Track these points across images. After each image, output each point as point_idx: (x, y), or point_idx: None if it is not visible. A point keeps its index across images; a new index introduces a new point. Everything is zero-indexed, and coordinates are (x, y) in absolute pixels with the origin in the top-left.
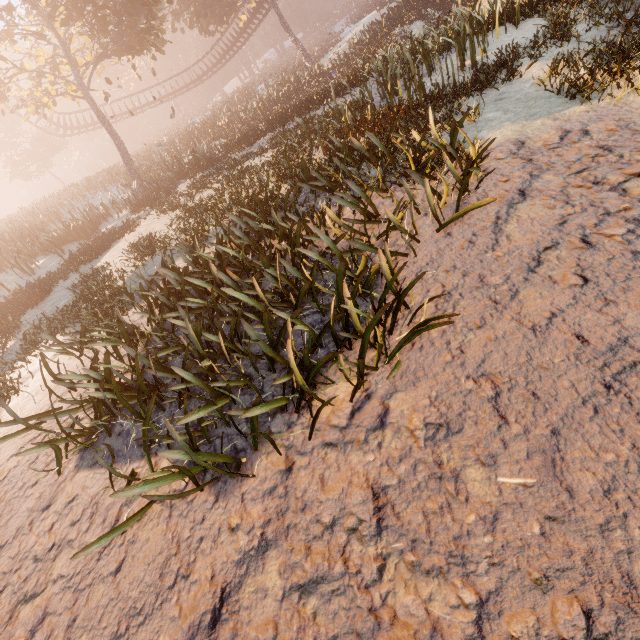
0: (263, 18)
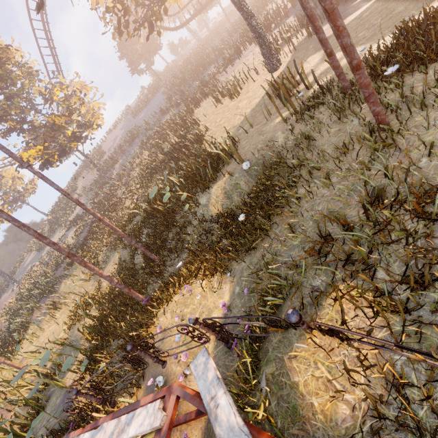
0: None
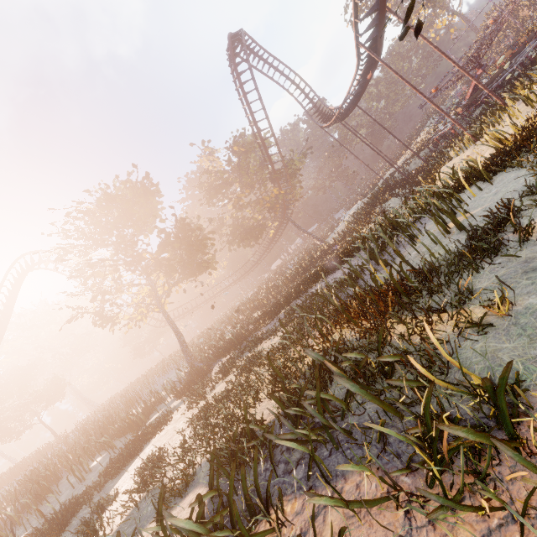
0: (285, 227)
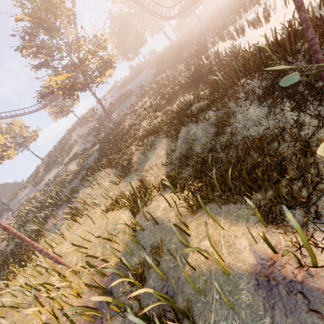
0: None
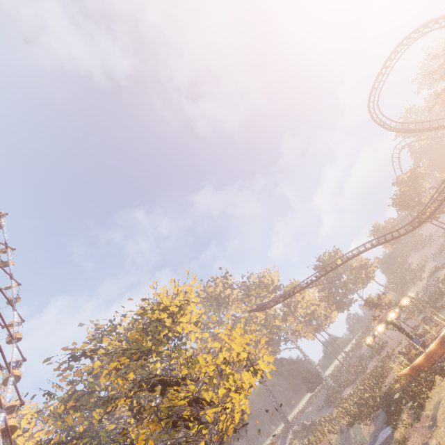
0: None
